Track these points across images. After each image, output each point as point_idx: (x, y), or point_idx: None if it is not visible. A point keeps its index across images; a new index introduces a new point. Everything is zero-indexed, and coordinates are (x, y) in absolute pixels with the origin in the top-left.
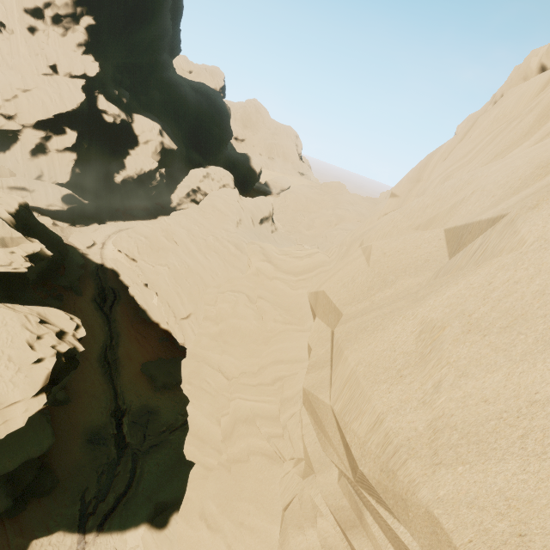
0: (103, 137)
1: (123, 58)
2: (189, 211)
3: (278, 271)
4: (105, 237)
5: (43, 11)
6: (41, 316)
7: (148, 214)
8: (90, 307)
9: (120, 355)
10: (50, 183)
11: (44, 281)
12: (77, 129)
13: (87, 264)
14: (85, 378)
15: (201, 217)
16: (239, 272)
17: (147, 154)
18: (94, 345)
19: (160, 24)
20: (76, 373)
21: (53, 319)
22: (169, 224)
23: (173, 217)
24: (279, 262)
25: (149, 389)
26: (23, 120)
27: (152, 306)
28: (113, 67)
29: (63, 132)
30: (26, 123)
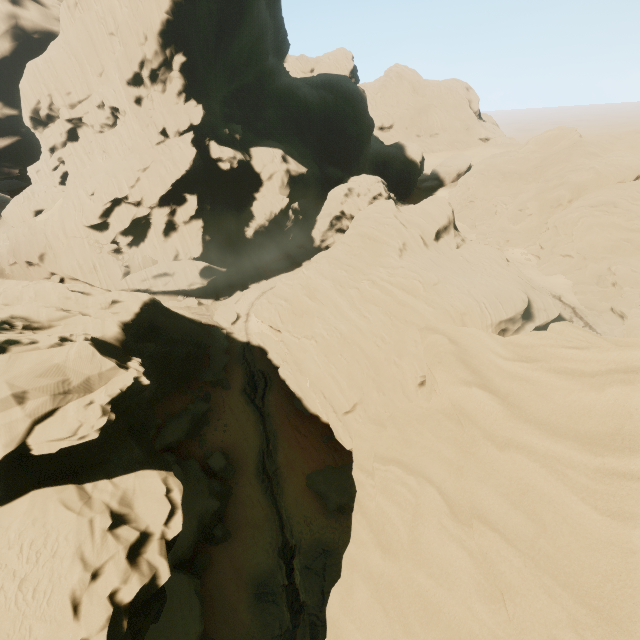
0: (225, 190)
1: (227, 88)
2: (331, 251)
3: (520, 423)
4: (248, 306)
5: (141, 75)
6: (123, 503)
7: (291, 263)
8: (240, 401)
9: (280, 463)
10: (186, 260)
11: (189, 380)
12: (196, 191)
13: (232, 345)
14: (244, 501)
15: (348, 256)
16: (416, 331)
17: (274, 191)
18: (249, 453)
19: (254, 20)
20: (234, 494)
21: (139, 504)
22: (309, 277)
23: (312, 266)
24: (514, 387)
25: (320, 514)
26: (149, 202)
27: (307, 391)
28: (219, 103)
29: (184, 201)
30: (151, 204)
